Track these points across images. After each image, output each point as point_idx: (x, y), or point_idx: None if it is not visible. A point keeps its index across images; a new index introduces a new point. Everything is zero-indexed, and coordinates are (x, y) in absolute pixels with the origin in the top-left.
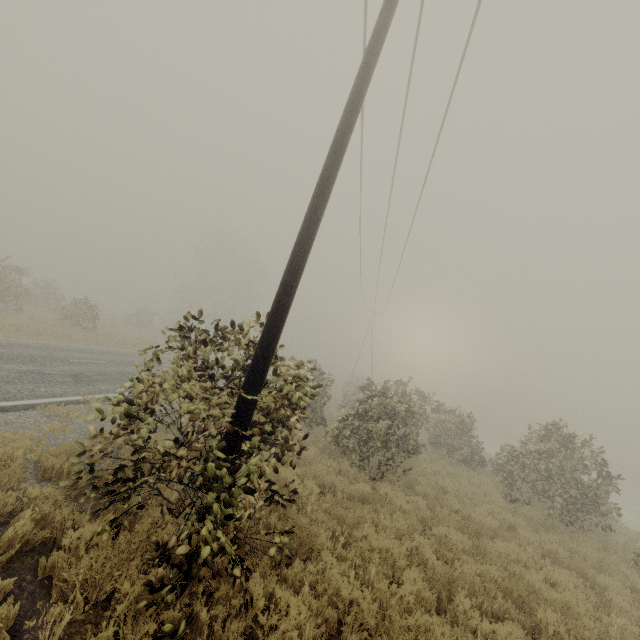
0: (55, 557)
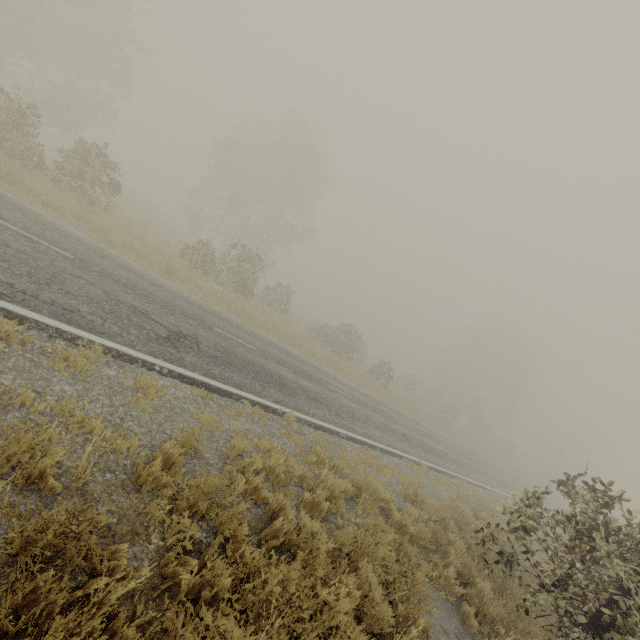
0: (472, 590)
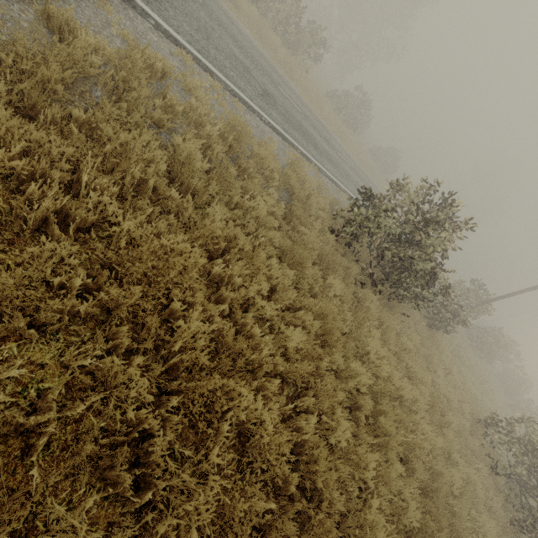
0: None
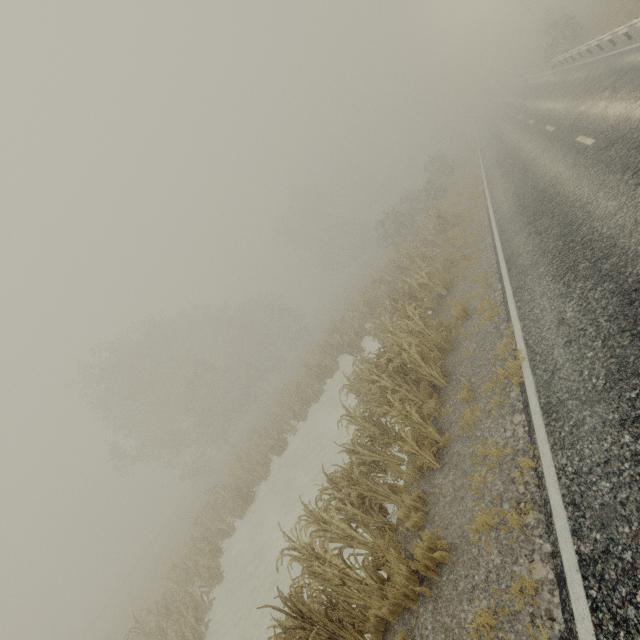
0: None
